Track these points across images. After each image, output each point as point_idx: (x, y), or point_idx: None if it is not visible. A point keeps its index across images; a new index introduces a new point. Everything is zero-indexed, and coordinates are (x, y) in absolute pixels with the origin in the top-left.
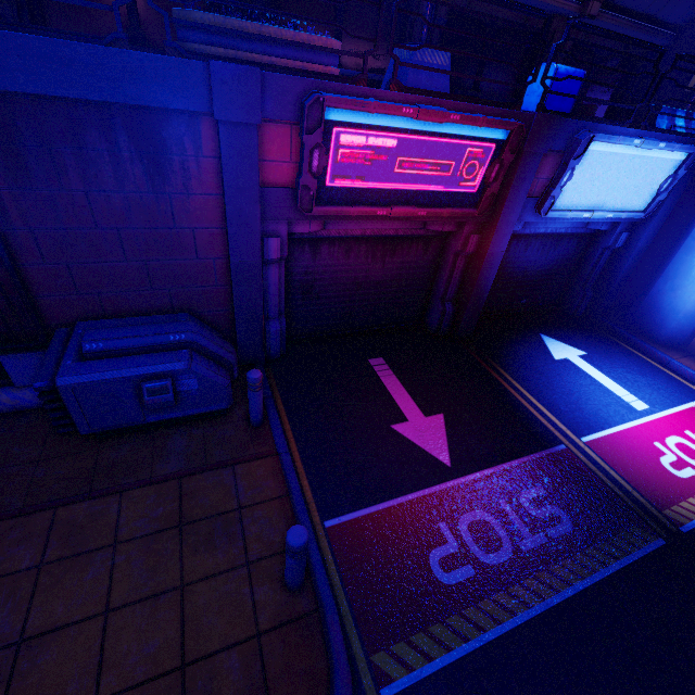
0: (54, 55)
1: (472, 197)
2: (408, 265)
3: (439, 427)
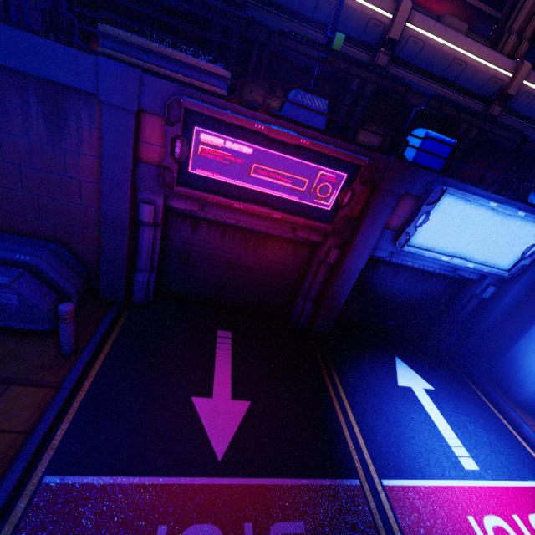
0: None
1: (327, 214)
2: (278, 260)
3: (237, 414)
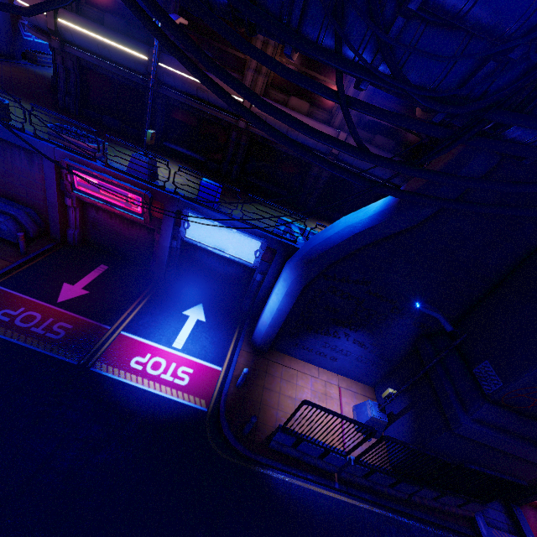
0: (3, 130)
1: (141, 215)
2: (141, 236)
3: (79, 293)
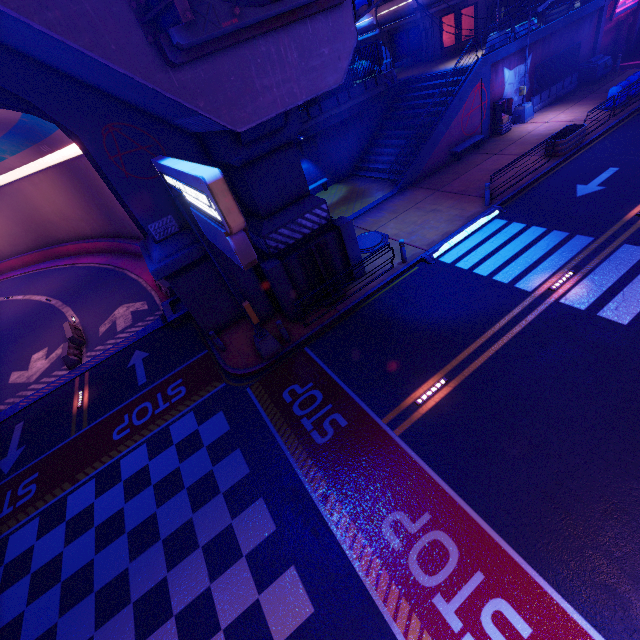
0: (592, 5)
1: (636, 3)
2: (612, 37)
3: None
